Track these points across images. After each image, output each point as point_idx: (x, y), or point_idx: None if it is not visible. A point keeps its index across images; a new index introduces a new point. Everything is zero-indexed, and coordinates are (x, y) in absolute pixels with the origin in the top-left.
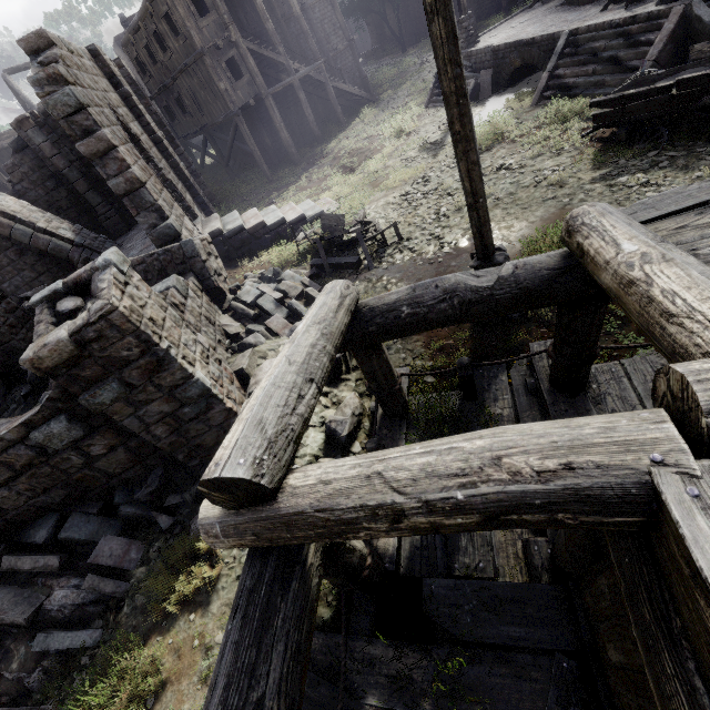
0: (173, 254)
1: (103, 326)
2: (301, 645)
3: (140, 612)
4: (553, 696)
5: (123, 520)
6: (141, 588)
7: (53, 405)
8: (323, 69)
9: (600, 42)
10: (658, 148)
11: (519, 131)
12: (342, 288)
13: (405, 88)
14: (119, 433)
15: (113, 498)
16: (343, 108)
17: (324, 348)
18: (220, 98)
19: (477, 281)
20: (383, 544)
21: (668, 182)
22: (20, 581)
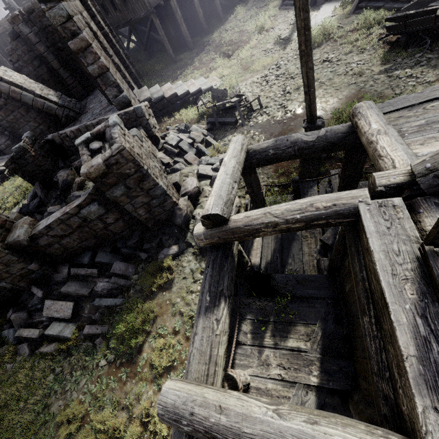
0: (130, 115)
1: (119, 157)
2: (233, 277)
3: (139, 292)
4: (323, 312)
5: (122, 255)
6: (137, 283)
7: (91, 197)
8: None
9: None
10: (422, 51)
11: (340, 33)
12: (241, 140)
13: None
14: (120, 212)
15: (116, 245)
16: (222, 6)
17: (238, 169)
18: None
19: (307, 138)
20: (253, 261)
21: (423, 76)
22: (80, 279)
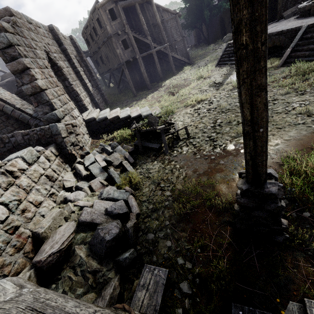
0: (45, 131)
1: None
2: None
3: None
4: None
5: None
6: None
7: None
8: (168, 47)
9: None
10: None
11: (271, 79)
12: None
13: (206, 59)
14: None
15: None
16: (176, 66)
17: None
18: (117, 56)
19: None
20: None
21: None
22: None
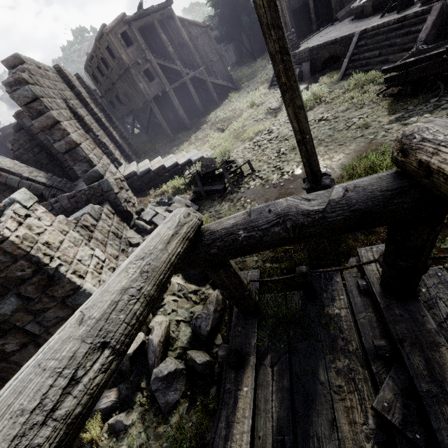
0: (95, 189)
1: None
2: None
3: None
4: None
5: None
6: None
7: None
8: (204, 72)
9: (382, 35)
10: (437, 96)
11: (332, 96)
12: (181, 217)
13: (256, 80)
14: (27, 333)
15: None
16: (218, 94)
17: (138, 291)
18: (140, 92)
19: (308, 204)
20: None
21: None
22: None
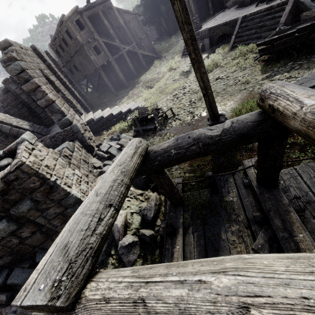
0: (68, 132)
1: (18, 172)
2: None
3: None
4: None
5: None
6: None
7: None
8: (135, 46)
9: (257, 19)
10: (292, 61)
11: (224, 62)
12: (136, 143)
13: (172, 51)
14: (36, 224)
15: (37, 258)
16: (146, 62)
17: (122, 181)
18: (91, 63)
19: (211, 132)
20: None
21: (300, 75)
22: None
